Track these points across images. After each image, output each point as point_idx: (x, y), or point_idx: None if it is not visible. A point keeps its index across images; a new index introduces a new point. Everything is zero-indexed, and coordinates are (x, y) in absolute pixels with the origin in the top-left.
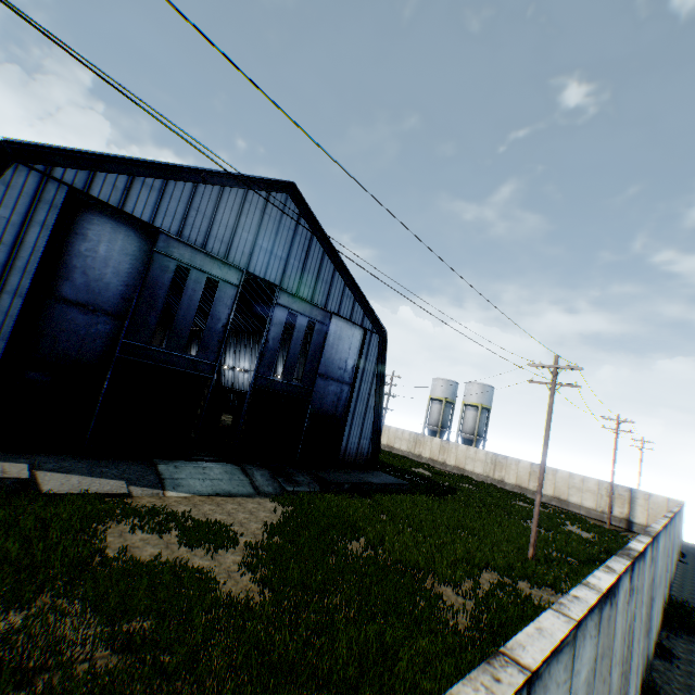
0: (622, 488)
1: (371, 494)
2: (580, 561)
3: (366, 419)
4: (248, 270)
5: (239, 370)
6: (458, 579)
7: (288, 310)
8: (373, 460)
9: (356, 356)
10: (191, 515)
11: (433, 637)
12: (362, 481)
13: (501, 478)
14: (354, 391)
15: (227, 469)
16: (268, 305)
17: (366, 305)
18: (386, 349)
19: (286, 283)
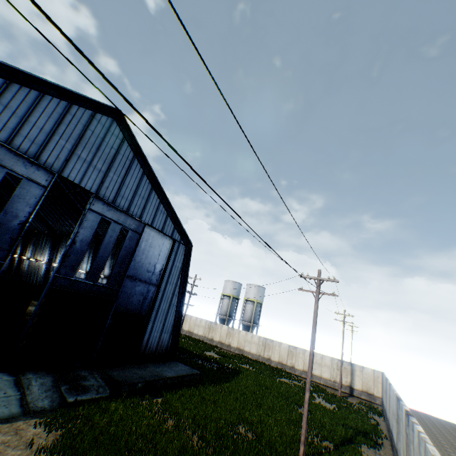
0: (347, 362)
1: (163, 391)
2: (335, 444)
3: (168, 315)
4: (61, 174)
5: None
6: None
7: (101, 216)
8: (171, 351)
9: (164, 262)
10: None
11: None
12: (156, 377)
13: (268, 356)
14: (160, 291)
15: None
16: None
17: (177, 221)
18: (190, 257)
19: (102, 193)
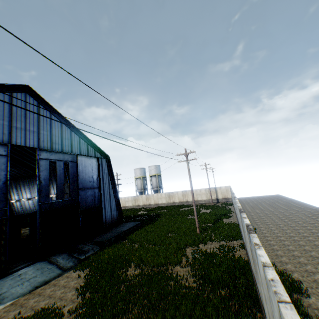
0: (213, 188)
1: (126, 237)
2: (212, 224)
3: (111, 201)
4: (11, 144)
5: (24, 200)
6: (180, 260)
7: (49, 160)
8: (120, 219)
9: (97, 173)
10: (22, 315)
11: (187, 301)
12: (119, 232)
13: (173, 201)
14: (101, 190)
15: (38, 267)
16: (33, 158)
17: (94, 146)
18: (111, 164)
19: (42, 145)
